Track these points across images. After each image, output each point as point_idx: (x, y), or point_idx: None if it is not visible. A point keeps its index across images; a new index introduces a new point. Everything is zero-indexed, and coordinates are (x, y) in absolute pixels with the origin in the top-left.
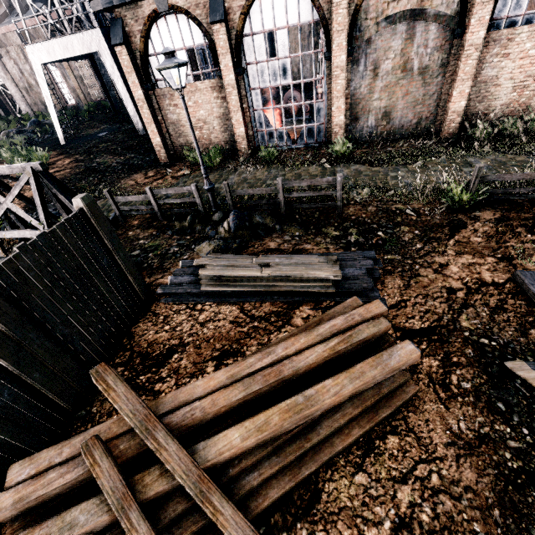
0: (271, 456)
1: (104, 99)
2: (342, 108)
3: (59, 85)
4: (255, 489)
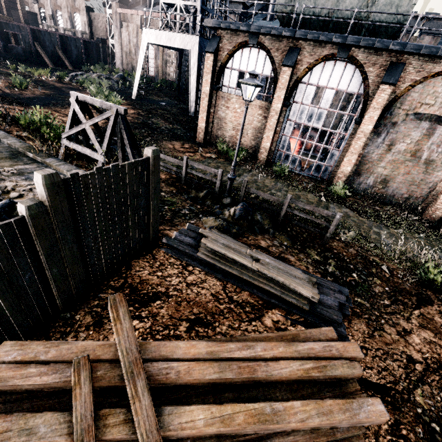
0: None
1: (174, 81)
2: (352, 162)
3: (149, 60)
4: None
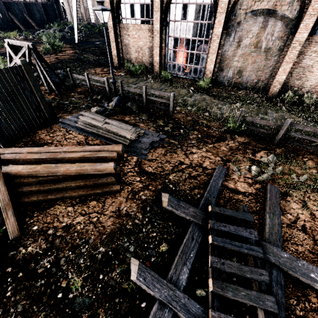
0: (38, 184)
1: None
2: (213, 60)
3: (89, 10)
4: (27, 193)
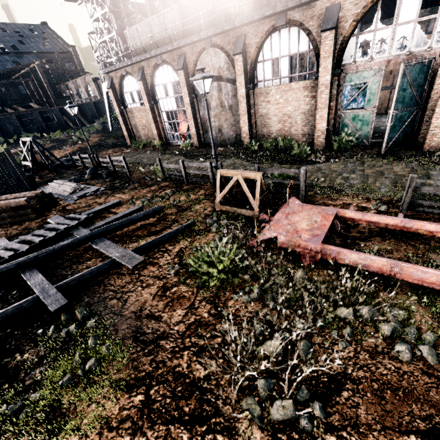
0: None
1: None
2: (193, 125)
3: None
4: None
